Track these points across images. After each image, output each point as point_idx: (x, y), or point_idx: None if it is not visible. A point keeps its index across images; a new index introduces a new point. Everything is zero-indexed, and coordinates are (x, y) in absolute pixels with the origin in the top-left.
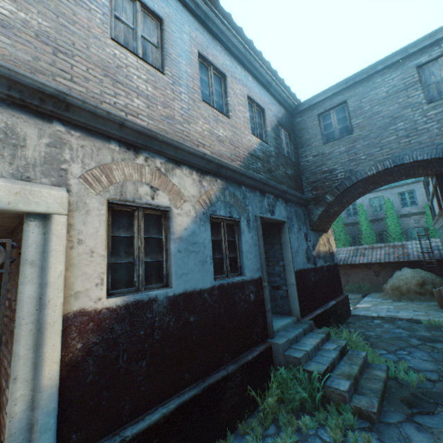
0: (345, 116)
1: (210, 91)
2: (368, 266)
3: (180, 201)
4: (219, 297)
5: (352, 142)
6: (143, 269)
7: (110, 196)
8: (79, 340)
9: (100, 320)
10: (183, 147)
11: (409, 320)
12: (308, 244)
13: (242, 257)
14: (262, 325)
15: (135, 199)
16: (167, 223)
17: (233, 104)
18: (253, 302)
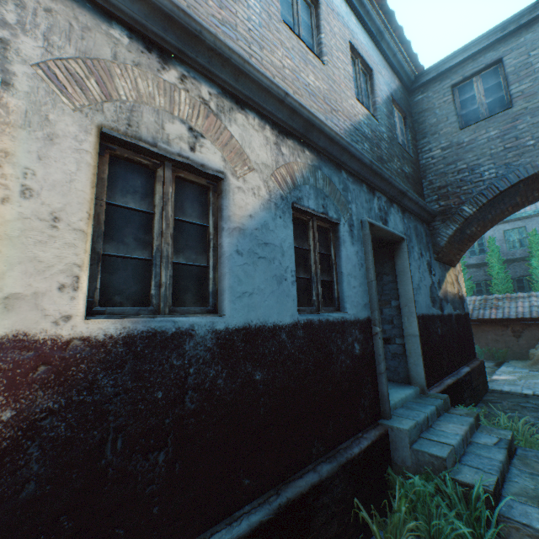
0: (499, 83)
1: (294, 18)
2: (504, 323)
3: (242, 166)
4: (306, 342)
5: (511, 120)
6: (169, 275)
7: (105, 122)
8: (8, 402)
9: (64, 361)
10: (249, 70)
11: None
12: (432, 279)
13: (341, 283)
14: (372, 396)
15: (157, 140)
16: (217, 202)
17: (329, 46)
18: (359, 358)
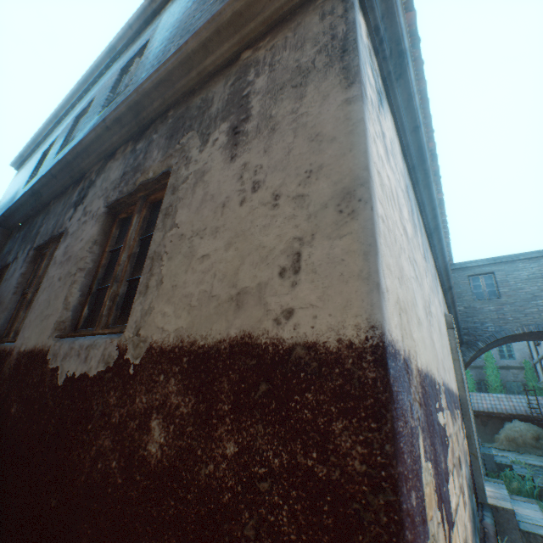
0: (492, 283)
1: None
2: (475, 414)
3: None
4: None
5: (500, 304)
6: None
7: None
8: None
9: None
10: (455, 307)
11: (542, 466)
12: None
13: None
14: None
15: None
16: None
17: None
18: None
